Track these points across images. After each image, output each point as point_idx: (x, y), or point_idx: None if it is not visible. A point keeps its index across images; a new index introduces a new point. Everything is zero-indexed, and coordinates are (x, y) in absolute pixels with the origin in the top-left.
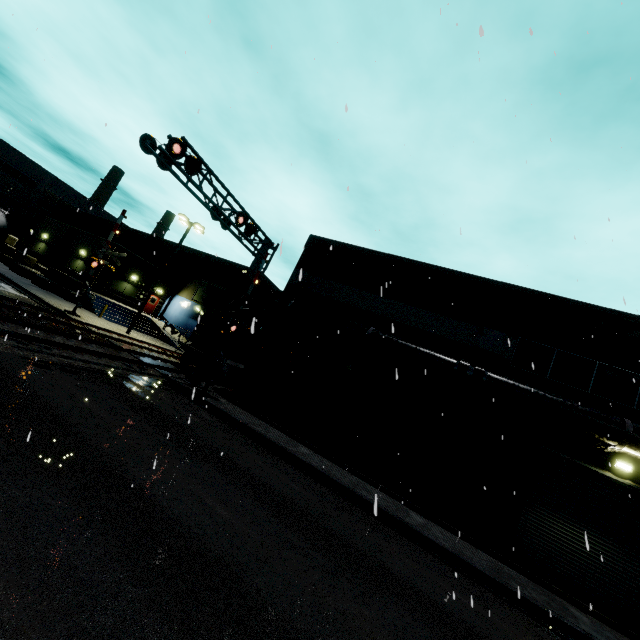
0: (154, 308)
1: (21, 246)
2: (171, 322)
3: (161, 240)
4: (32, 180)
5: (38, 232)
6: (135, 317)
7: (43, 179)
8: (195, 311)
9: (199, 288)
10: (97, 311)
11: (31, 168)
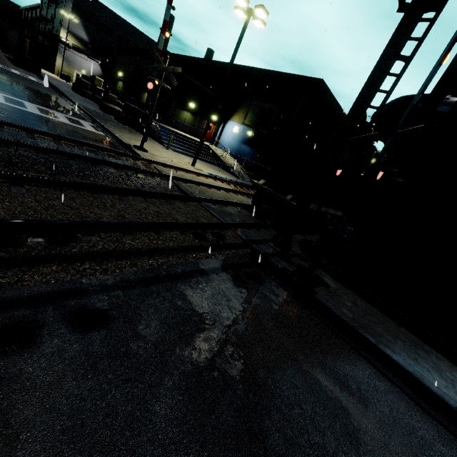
0: (210, 135)
1: (106, 86)
2: (225, 148)
3: (210, 62)
4: (108, 27)
5: (116, 72)
6: (197, 148)
7: (115, 24)
8: (247, 136)
9: (249, 111)
10: (165, 143)
11: (105, 14)
